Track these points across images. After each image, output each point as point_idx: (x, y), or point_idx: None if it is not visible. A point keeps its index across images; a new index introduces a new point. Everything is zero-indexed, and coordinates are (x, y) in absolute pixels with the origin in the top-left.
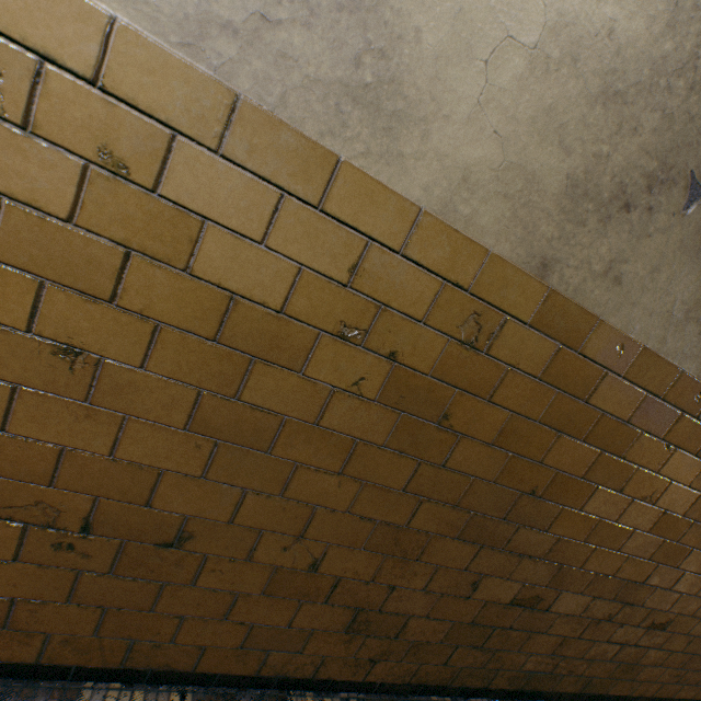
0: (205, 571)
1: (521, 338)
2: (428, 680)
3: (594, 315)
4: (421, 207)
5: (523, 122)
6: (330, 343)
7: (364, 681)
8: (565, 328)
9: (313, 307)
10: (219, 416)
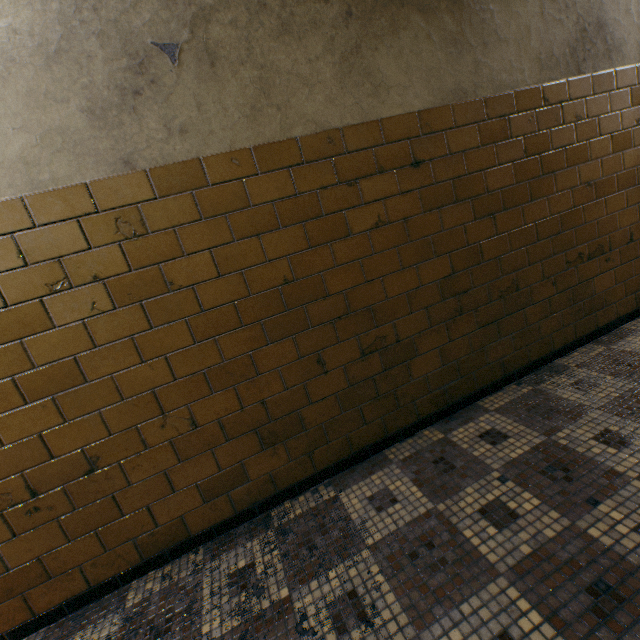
0: (130, 472)
1: (164, 208)
2: (368, 442)
3: (193, 160)
4: (19, 197)
5: (22, 112)
6: (53, 300)
7: (319, 472)
8: (184, 180)
9: (22, 290)
10: (38, 383)
